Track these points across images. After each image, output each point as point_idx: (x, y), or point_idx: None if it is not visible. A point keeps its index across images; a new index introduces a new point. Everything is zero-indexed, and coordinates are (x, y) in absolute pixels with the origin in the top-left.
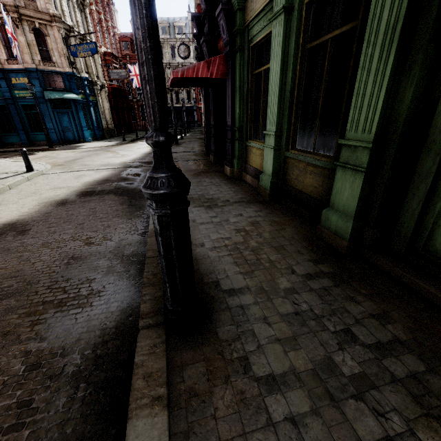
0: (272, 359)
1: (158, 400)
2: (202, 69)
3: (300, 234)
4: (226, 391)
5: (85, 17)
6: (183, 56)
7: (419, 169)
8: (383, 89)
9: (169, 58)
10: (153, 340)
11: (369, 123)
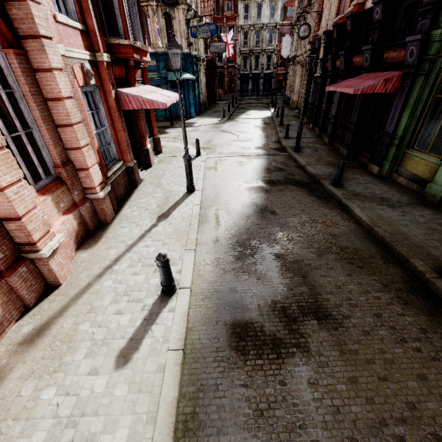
0: None
1: None
2: (380, 86)
3: None
4: None
5: None
6: (303, 36)
7: None
8: None
9: (254, 19)
10: None
11: None
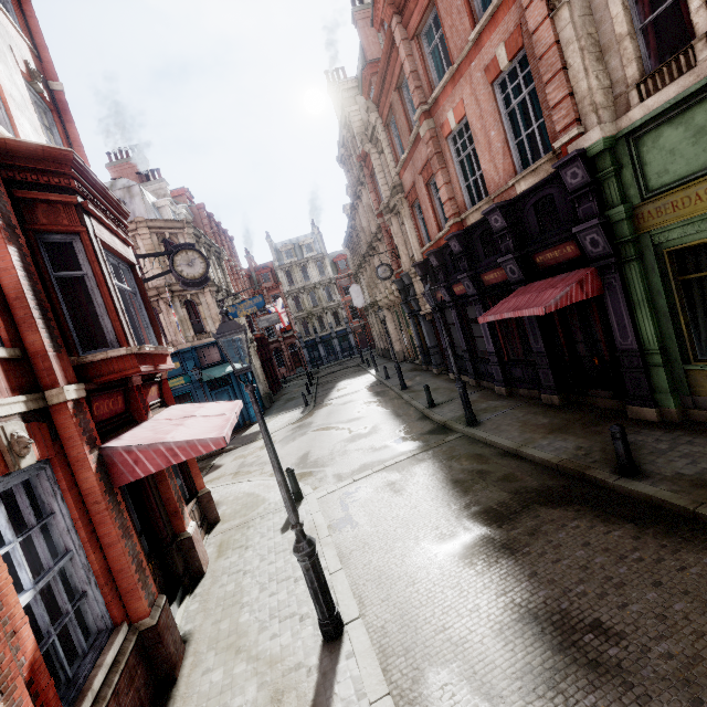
0: None
1: None
2: (575, 292)
3: None
4: None
5: (222, 270)
6: (385, 277)
7: None
8: None
9: (302, 282)
10: None
11: None
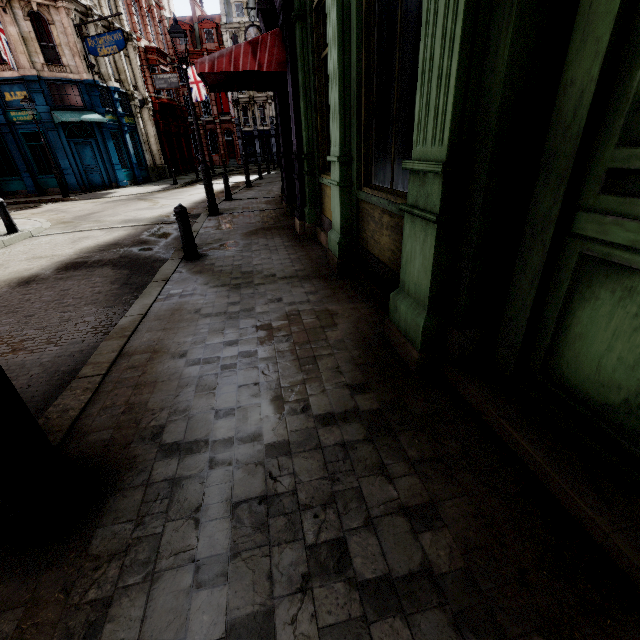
0: (155, 608)
1: None
2: (245, 56)
3: (356, 335)
4: None
5: None
6: None
7: (532, 214)
8: (456, 46)
9: None
10: None
11: (440, 123)
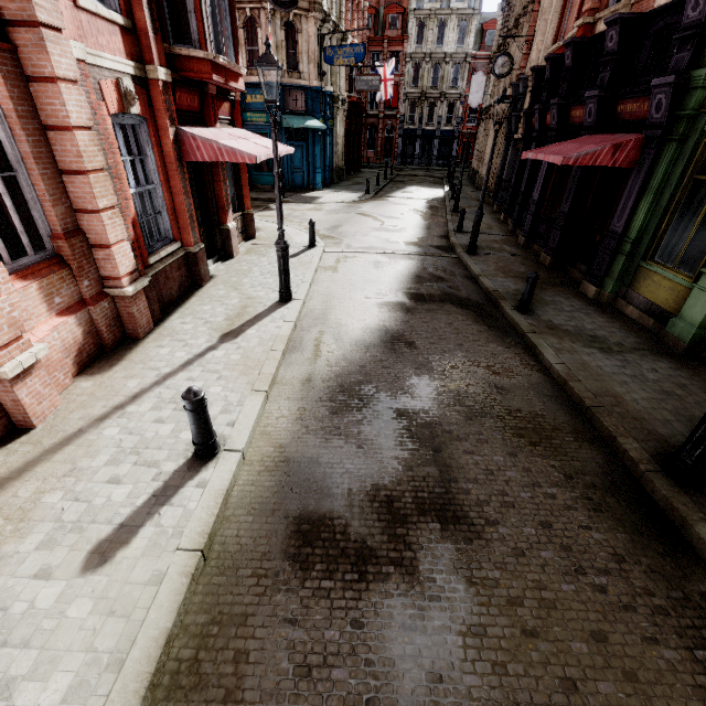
0: None
1: (704, 520)
2: (605, 155)
3: None
4: None
5: None
6: (500, 73)
7: None
8: None
9: (432, 45)
10: (665, 482)
11: None
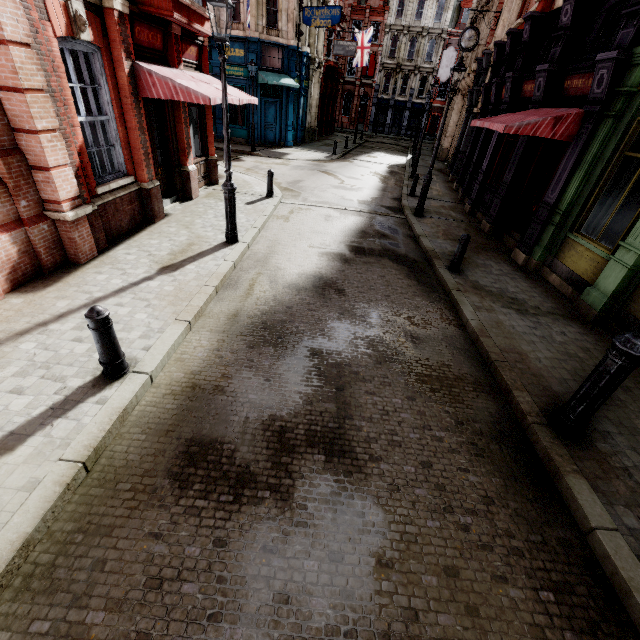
0: None
1: (576, 472)
2: (545, 127)
3: None
4: (620, 483)
5: None
6: (466, 46)
7: None
8: None
9: (411, 18)
10: (548, 434)
11: None
